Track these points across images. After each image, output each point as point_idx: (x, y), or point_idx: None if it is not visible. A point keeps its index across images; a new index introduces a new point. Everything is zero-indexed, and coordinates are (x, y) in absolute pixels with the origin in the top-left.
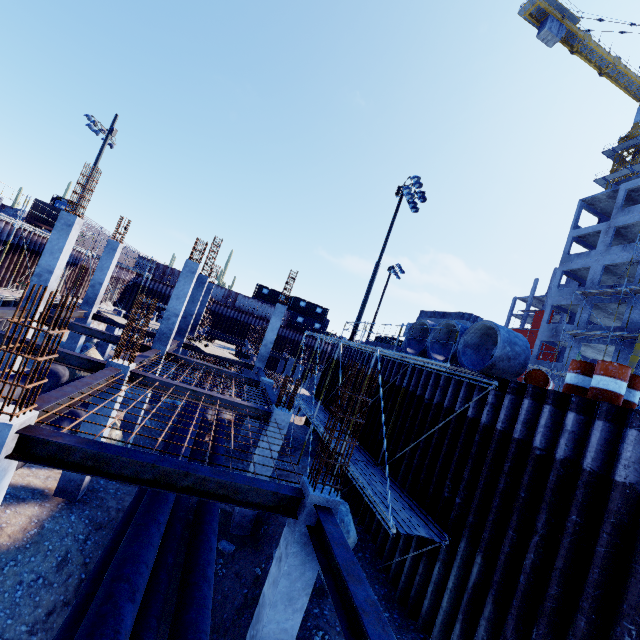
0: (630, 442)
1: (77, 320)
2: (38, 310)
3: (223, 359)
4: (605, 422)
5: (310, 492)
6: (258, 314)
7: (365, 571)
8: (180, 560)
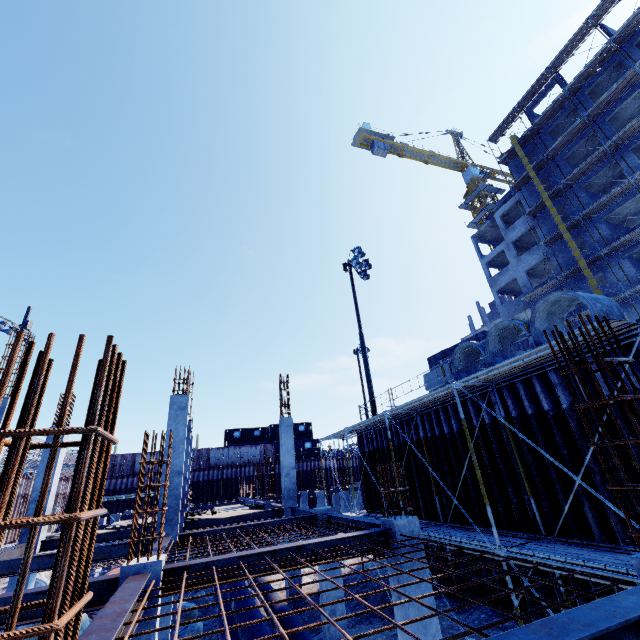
0: None
1: None
2: None
3: (242, 519)
4: None
5: None
6: (240, 462)
7: None
8: None
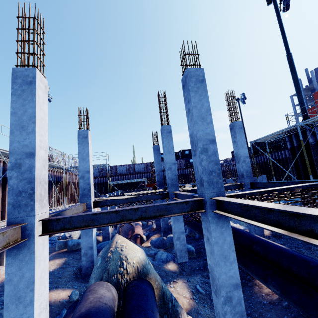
0: None
1: None
2: (36, 218)
3: None
4: None
5: None
6: None
7: None
8: None
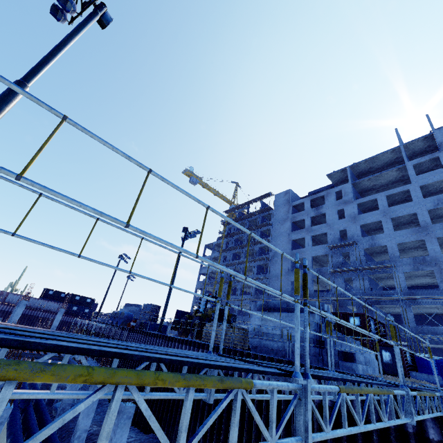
0: (127, 333)
1: None
2: None
3: None
4: (126, 331)
5: None
6: (44, 308)
7: (84, 389)
8: None
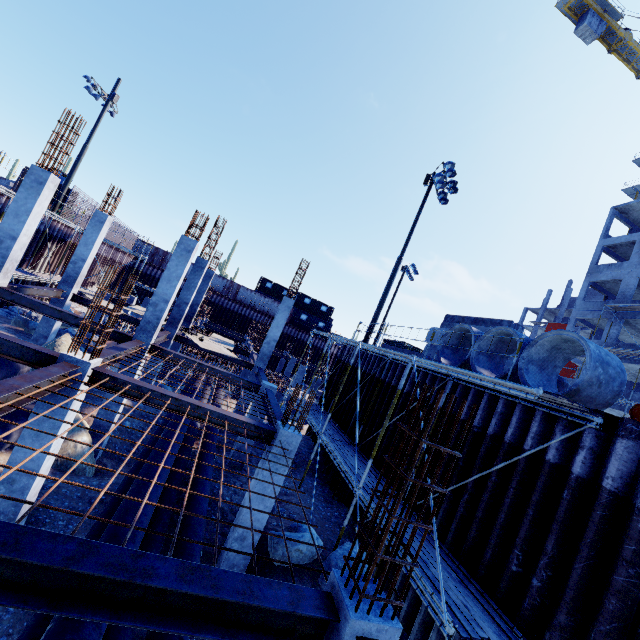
0: None
1: (53, 301)
2: None
3: (219, 355)
4: None
5: (350, 613)
6: (260, 308)
7: None
8: (141, 632)
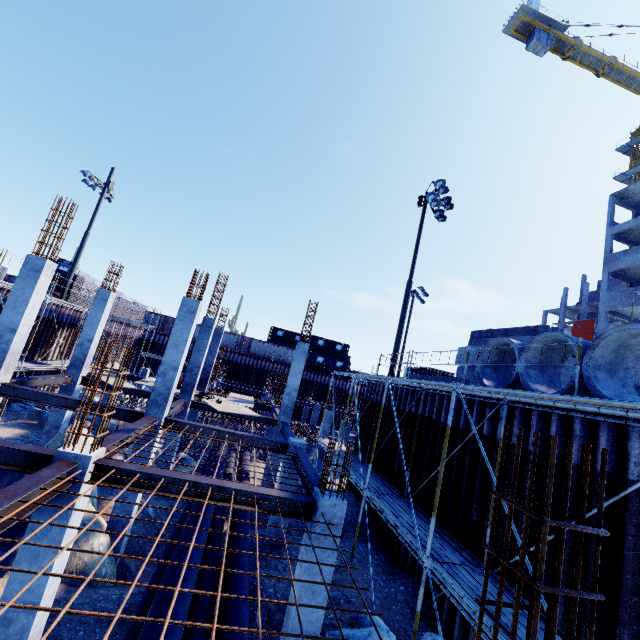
0: None
1: (63, 387)
2: None
3: (240, 416)
4: None
5: None
6: (275, 358)
7: None
8: None
